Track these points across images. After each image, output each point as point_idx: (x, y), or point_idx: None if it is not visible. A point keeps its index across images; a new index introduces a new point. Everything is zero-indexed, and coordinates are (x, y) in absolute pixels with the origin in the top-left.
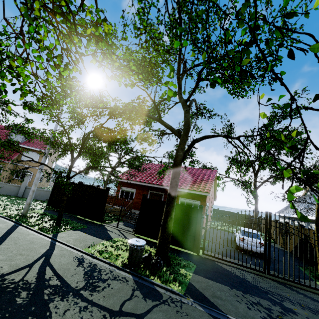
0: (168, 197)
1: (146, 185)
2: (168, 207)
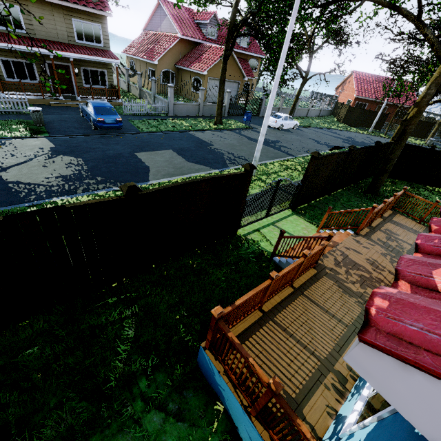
0: (440, 123)
1: (377, 101)
2: (439, 127)
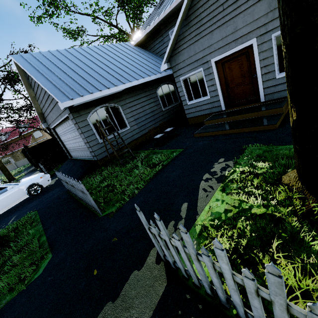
0: None
1: None
2: None
